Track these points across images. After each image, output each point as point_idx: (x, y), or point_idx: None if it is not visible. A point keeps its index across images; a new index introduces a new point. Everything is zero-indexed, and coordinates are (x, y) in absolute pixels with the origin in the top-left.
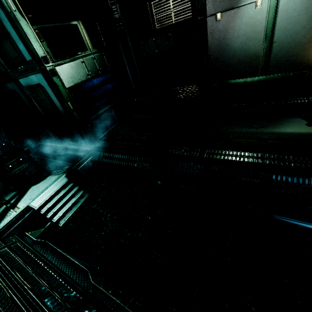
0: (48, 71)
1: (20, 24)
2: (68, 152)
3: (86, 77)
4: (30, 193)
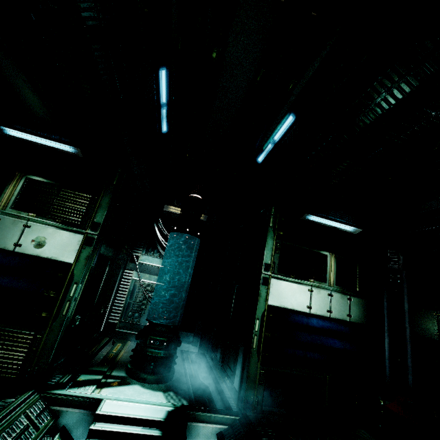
0: (261, 277)
1: (267, 234)
2: (213, 388)
3: (302, 307)
4: (126, 389)
